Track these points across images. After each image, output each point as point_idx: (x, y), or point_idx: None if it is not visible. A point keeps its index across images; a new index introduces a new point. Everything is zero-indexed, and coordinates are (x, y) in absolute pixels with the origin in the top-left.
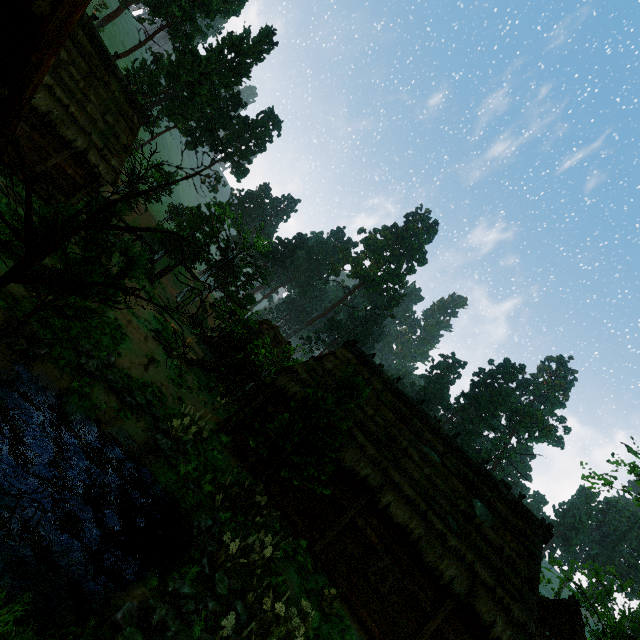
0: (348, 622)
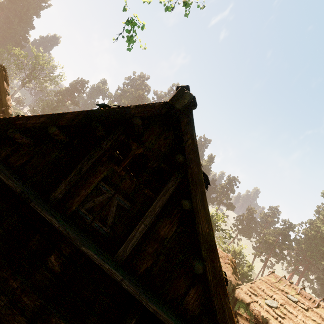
0: None
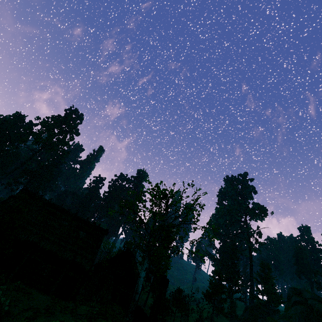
0: (28, 289)
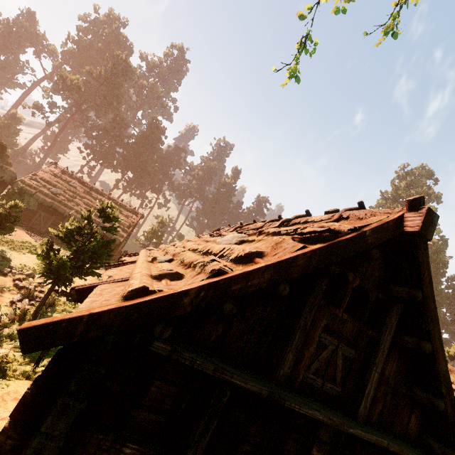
0: None
